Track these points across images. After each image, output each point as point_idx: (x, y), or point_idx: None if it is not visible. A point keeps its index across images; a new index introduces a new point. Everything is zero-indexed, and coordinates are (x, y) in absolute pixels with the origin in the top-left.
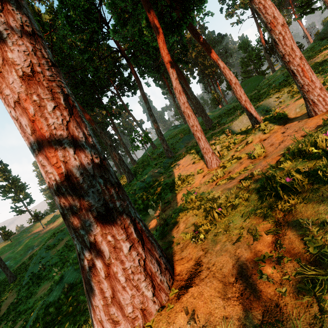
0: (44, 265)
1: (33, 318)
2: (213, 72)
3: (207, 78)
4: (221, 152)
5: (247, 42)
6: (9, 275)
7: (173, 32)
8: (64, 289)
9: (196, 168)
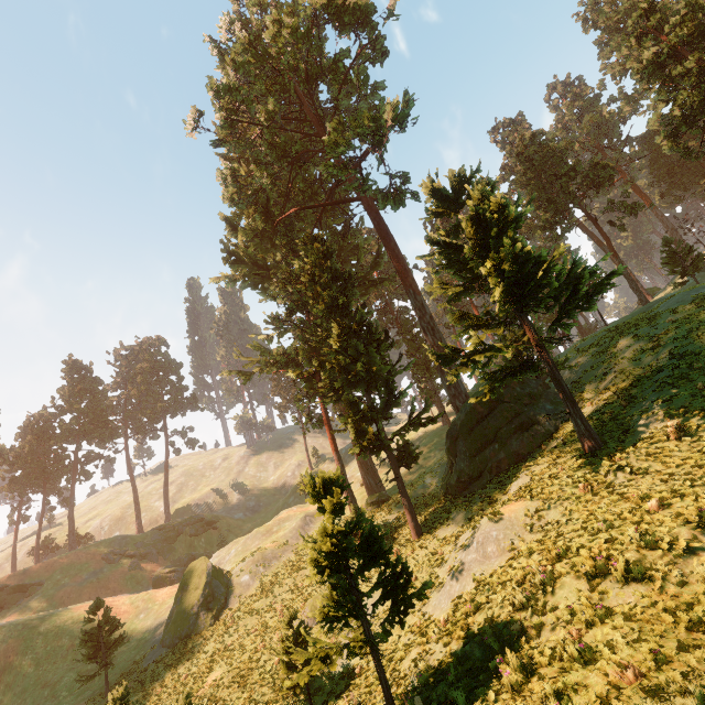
0: None
1: None
2: None
3: None
4: None
5: None
6: None
7: None
8: None
9: None
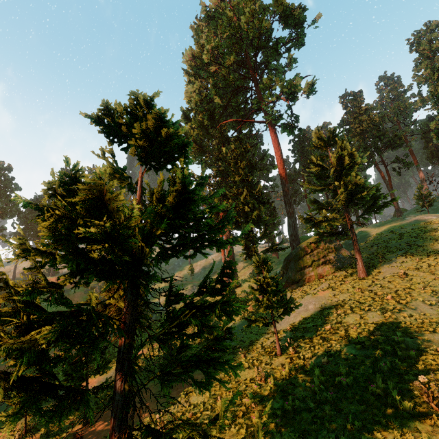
0: None
1: None
2: None
3: None
4: None
5: None
6: None
7: None
8: None
9: None
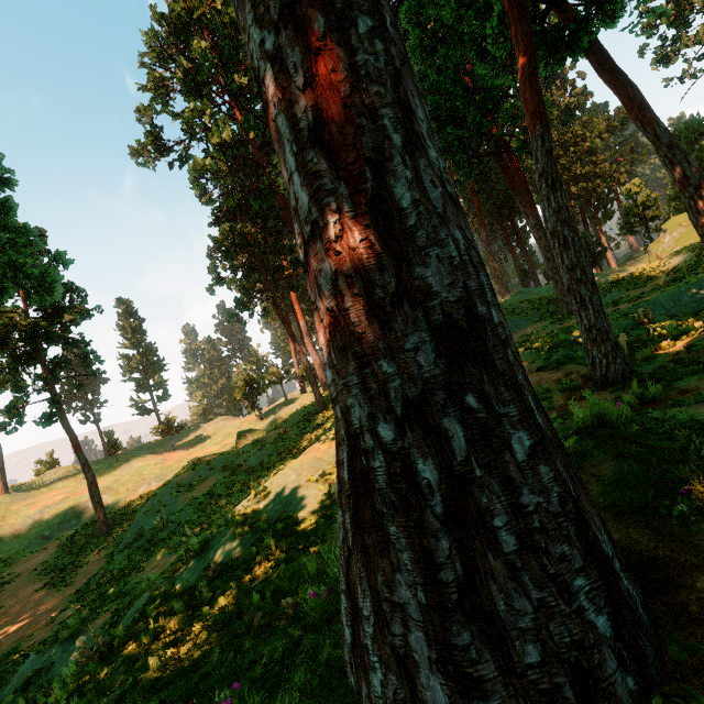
0: (165, 519)
1: (133, 612)
2: (593, 190)
3: (573, 204)
4: (627, 353)
5: (697, 127)
6: (103, 520)
7: (557, 51)
8: (208, 572)
9: (553, 380)
